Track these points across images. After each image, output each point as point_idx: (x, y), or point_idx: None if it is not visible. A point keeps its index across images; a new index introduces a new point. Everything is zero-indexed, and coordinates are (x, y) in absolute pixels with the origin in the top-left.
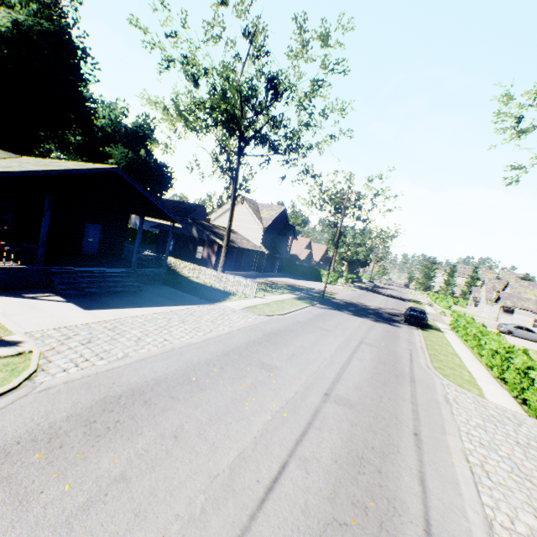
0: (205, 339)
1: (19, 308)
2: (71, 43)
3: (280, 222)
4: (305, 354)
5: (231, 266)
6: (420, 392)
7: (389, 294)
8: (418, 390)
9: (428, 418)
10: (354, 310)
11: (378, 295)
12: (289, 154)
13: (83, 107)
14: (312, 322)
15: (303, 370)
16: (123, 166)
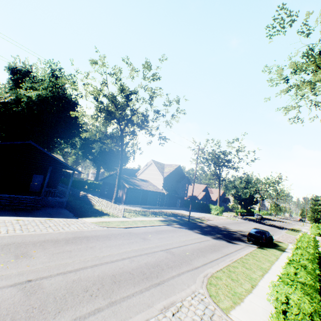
0: (16, 235)
1: None
2: (72, 101)
3: (177, 174)
4: (83, 251)
5: (138, 201)
6: (146, 294)
7: (272, 223)
8: (146, 292)
9: (100, 319)
10: (206, 230)
11: (256, 224)
12: (143, 127)
13: (79, 127)
14: (143, 234)
15: (51, 261)
16: (99, 152)
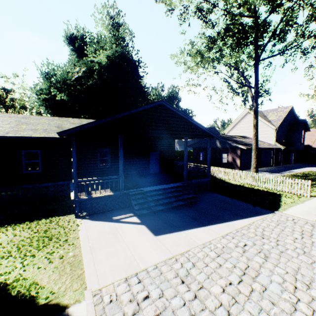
0: None
1: (105, 237)
2: (133, 60)
3: (288, 120)
4: None
5: None
6: None
7: None
8: None
9: None
10: None
11: None
12: None
13: (143, 92)
14: None
15: None
16: None
